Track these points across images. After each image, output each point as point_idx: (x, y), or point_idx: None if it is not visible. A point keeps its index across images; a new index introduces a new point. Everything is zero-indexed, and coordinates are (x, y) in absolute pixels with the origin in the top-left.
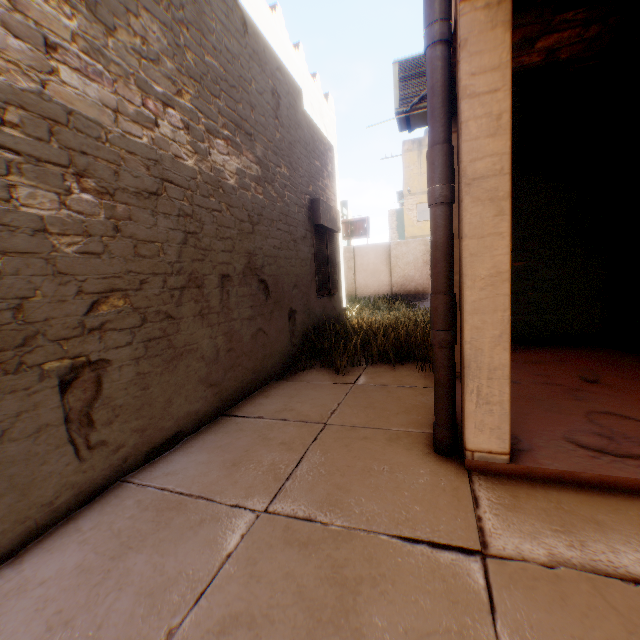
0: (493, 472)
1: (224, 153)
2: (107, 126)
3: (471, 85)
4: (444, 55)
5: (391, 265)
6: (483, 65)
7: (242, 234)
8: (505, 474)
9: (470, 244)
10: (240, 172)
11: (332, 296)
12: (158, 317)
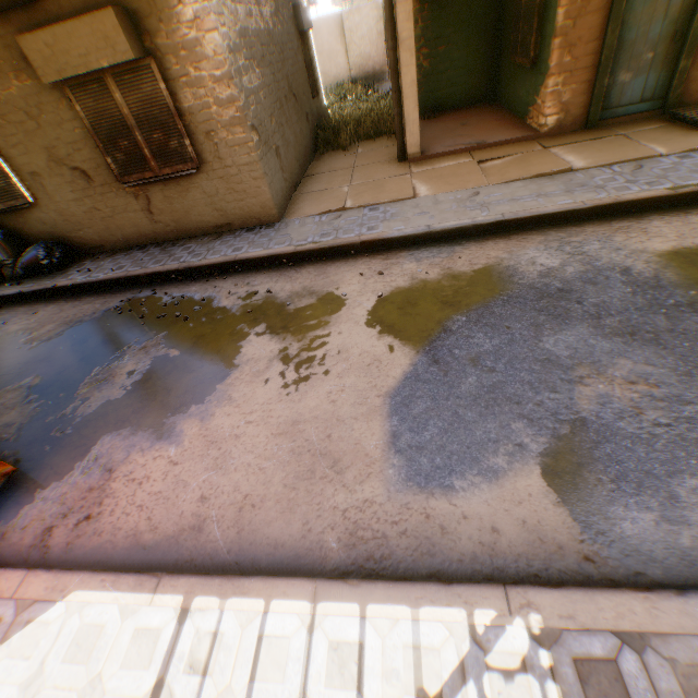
0: (416, 161)
1: (265, 7)
2: (249, 29)
3: None
4: None
5: (346, 44)
6: None
7: (282, 65)
8: (420, 161)
9: (403, 71)
10: (271, 16)
11: (318, 97)
12: (280, 126)
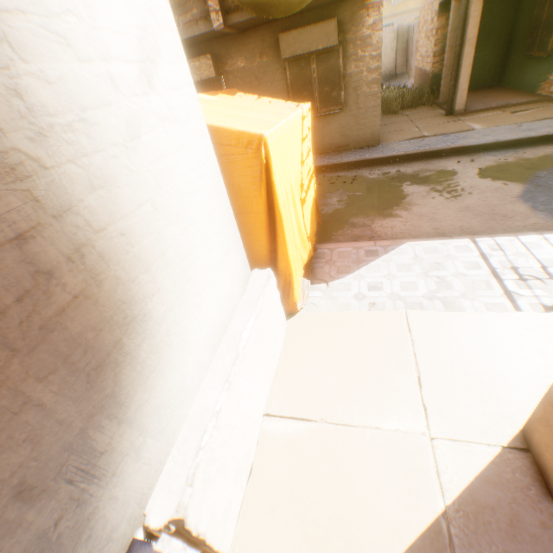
0: (459, 115)
1: None
2: None
3: (471, 16)
4: (466, 4)
5: None
6: (475, 11)
7: None
8: (462, 115)
9: (464, 58)
10: None
11: None
12: None
